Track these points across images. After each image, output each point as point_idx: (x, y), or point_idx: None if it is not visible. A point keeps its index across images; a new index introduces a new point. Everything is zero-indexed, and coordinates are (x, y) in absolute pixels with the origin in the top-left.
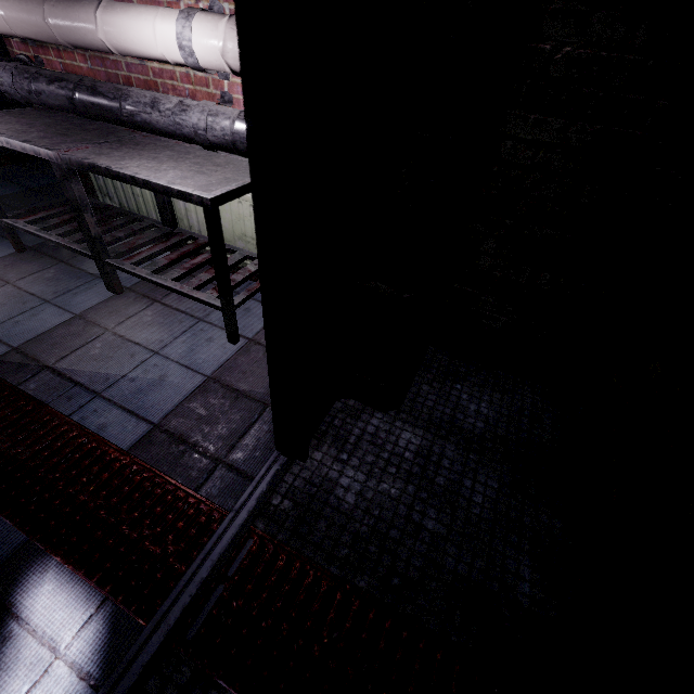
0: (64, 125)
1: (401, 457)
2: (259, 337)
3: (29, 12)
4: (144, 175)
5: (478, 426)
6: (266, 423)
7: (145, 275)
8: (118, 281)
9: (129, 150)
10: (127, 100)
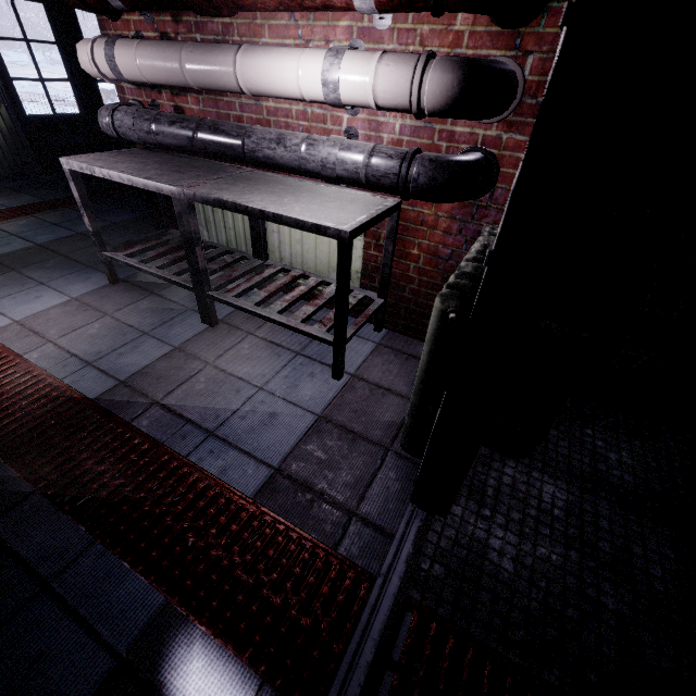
0: (174, 163)
1: (551, 514)
2: (361, 373)
3: (165, 59)
4: (272, 208)
5: (627, 480)
6: (391, 470)
7: (250, 308)
8: (214, 313)
9: (245, 185)
10: (251, 137)
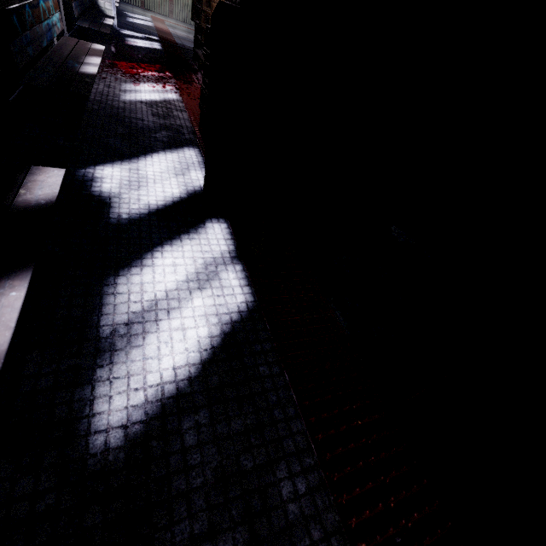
0: None
1: None
2: None
3: None
4: None
5: None
6: None
7: None
8: None
9: None
10: None
